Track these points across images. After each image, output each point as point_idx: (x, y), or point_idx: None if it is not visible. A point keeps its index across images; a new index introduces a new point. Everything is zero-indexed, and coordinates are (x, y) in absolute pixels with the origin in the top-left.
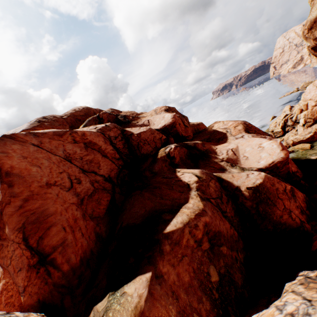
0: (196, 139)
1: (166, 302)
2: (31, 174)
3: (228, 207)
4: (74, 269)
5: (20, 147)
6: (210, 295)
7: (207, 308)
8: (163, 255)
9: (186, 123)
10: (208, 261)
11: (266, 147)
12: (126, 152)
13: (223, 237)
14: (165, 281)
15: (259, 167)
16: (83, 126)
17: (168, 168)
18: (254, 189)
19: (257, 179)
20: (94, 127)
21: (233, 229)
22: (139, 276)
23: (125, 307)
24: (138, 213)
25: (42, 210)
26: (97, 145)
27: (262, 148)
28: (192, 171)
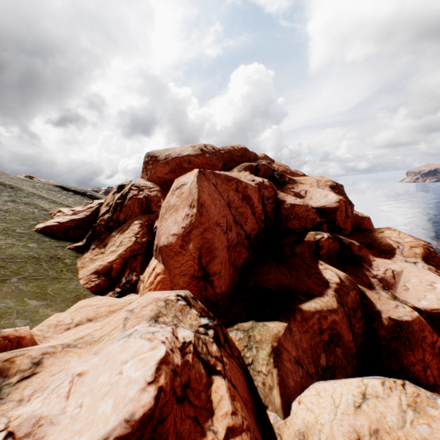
0: (353, 238)
1: (291, 345)
2: (211, 211)
3: (358, 323)
4: (222, 294)
5: (207, 184)
6: (316, 367)
7: (312, 371)
8: (295, 320)
9: (350, 212)
10: (322, 349)
11: (438, 290)
12: (271, 217)
13: (342, 342)
14: (292, 335)
15: (416, 305)
16: (238, 170)
17: (311, 255)
18: (397, 322)
19: (405, 315)
20: (251, 179)
21: (353, 344)
22: (277, 321)
23: (268, 331)
24: (272, 281)
25: (212, 242)
26: (251, 201)
27: (432, 288)
28: (337, 271)
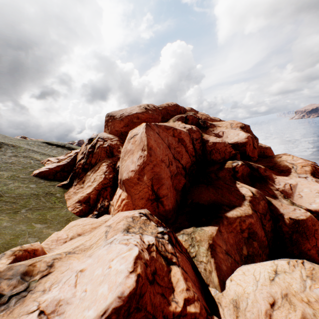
0: (260, 163)
1: (222, 242)
2: (157, 152)
3: (268, 223)
4: (170, 210)
5: (153, 133)
6: (240, 256)
7: (238, 258)
8: (223, 224)
9: (256, 144)
10: (243, 243)
11: None
12: (199, 153)
13: (257, 237)
14: (222, 235)
15: (309, 208)
16: (173, 121)
17: (230, 178)
18: (295, 221)
19: (301, 215)
20: (183, 126)
21: (265, 238)
22: (211, 226)
23: (205, 233)
24: (204, 198)
25: (160, 174)
26: (185, 142)
27: None
28: (250, 188)
